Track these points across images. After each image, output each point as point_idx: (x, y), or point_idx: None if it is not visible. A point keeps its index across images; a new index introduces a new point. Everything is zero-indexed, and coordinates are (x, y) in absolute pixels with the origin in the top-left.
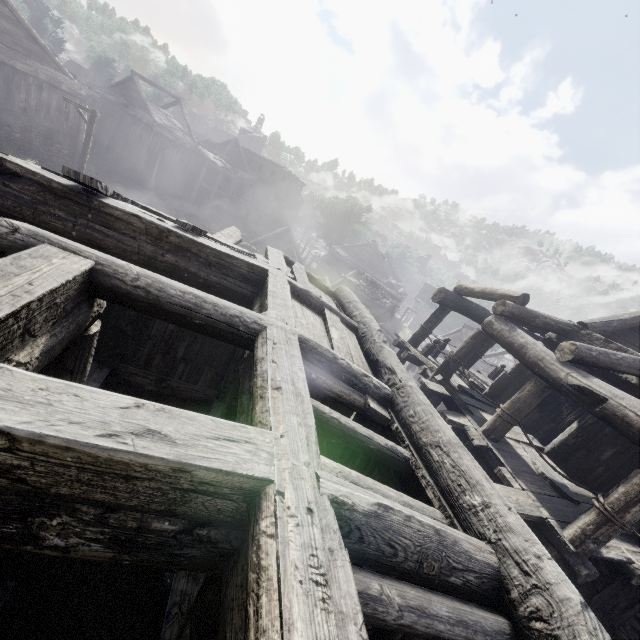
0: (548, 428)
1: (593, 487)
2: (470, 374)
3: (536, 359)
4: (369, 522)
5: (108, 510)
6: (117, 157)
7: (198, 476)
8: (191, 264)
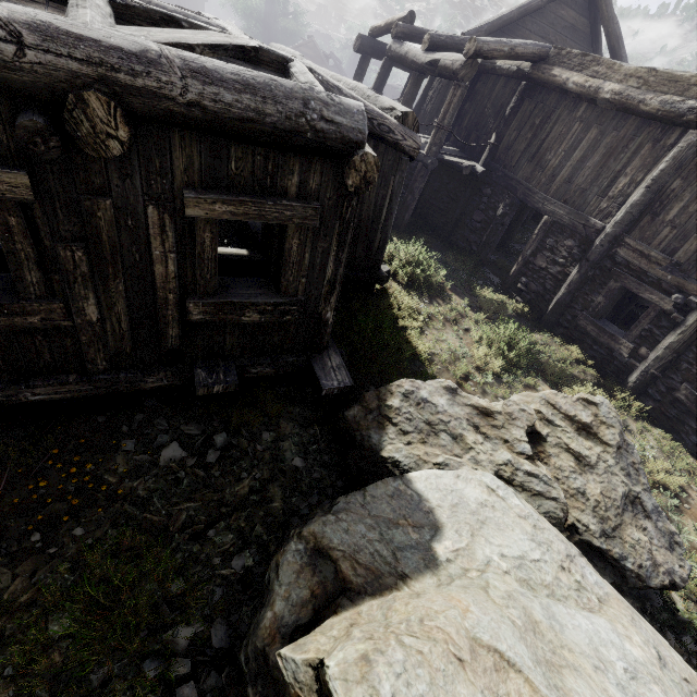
0: None
1: (459, 147)
2: None
3: (412, 58)
4: None
5: None
6: None
7: None
8: None
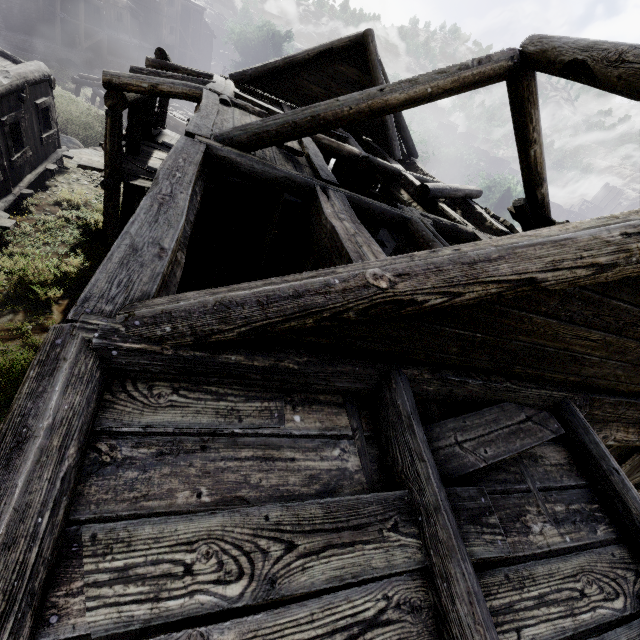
0: None
1: None
2: None
3: None
4: None
5: None
6: None
7: None
8: None
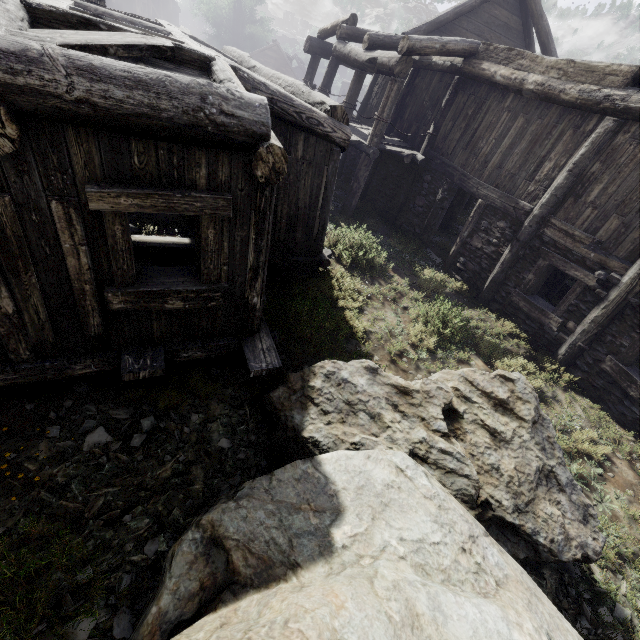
0: None
1: (402, 137)
2: None
3: (354, 56)
4: None
5: None
6: None
7: None
8: None
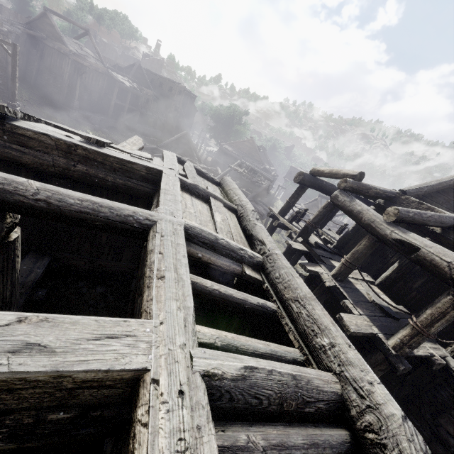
0: (378, 268)
1: (408, 306)
2: (323, 233)
3: (369, 221)
4: (237, 385)
5: (2, 414)
6: (45, 83)
7: (79, 378)
8: (99, 171)
